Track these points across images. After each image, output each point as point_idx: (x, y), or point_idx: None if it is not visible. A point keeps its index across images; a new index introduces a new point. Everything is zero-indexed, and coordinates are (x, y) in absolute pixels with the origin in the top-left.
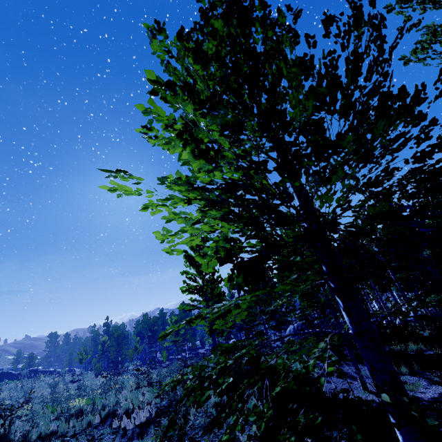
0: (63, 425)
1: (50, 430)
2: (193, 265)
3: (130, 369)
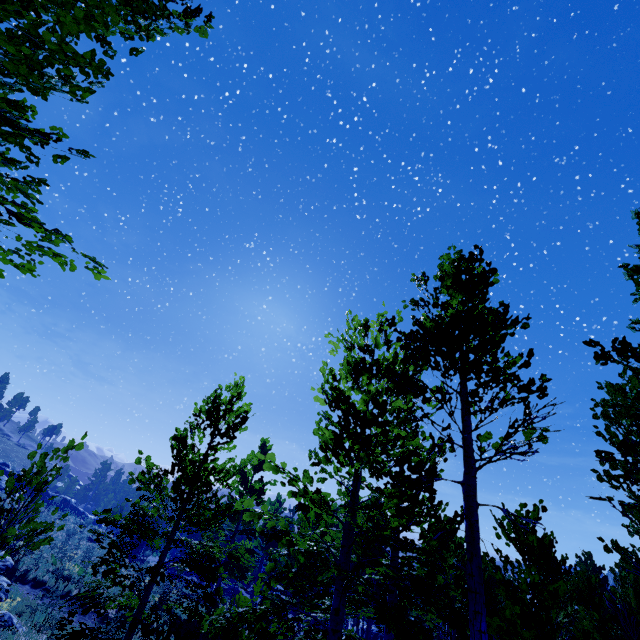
0: (53, 580)
1: (43, 578)
2: (242, 483)
3: (151, 560)
